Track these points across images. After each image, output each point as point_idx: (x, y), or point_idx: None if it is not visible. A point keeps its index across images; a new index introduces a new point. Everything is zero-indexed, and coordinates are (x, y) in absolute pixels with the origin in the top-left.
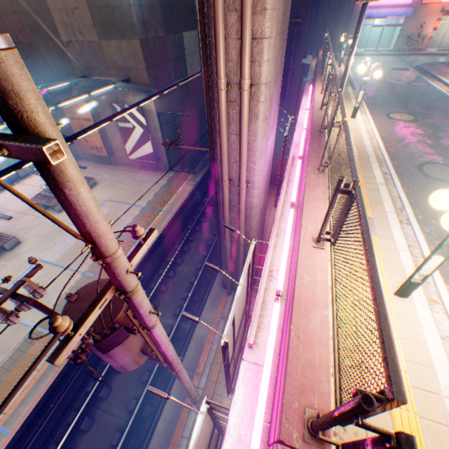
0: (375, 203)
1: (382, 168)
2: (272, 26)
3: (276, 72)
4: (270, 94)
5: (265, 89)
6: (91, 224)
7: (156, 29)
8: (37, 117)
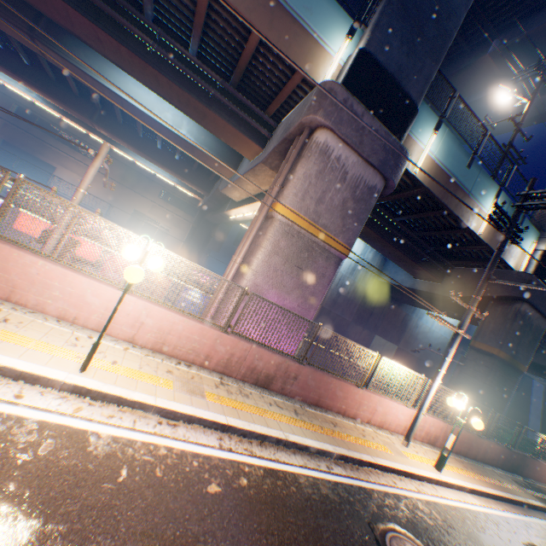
0: (237, 413)
1: (341, 468)
2: (268, 242)
3: (277, 279)
4: (256, 280)
5: (250, 271)
6: (86, 176)
7: (344, 311)
8: (101, 153)
